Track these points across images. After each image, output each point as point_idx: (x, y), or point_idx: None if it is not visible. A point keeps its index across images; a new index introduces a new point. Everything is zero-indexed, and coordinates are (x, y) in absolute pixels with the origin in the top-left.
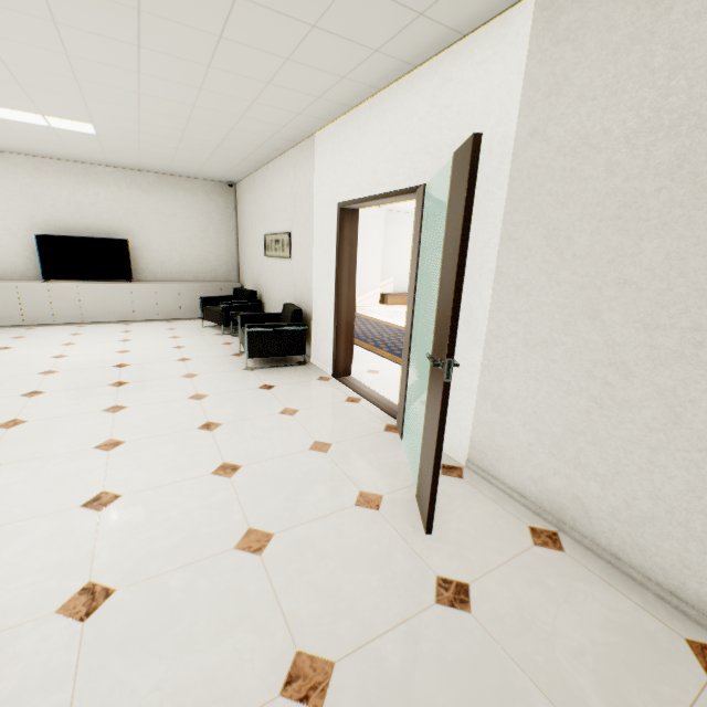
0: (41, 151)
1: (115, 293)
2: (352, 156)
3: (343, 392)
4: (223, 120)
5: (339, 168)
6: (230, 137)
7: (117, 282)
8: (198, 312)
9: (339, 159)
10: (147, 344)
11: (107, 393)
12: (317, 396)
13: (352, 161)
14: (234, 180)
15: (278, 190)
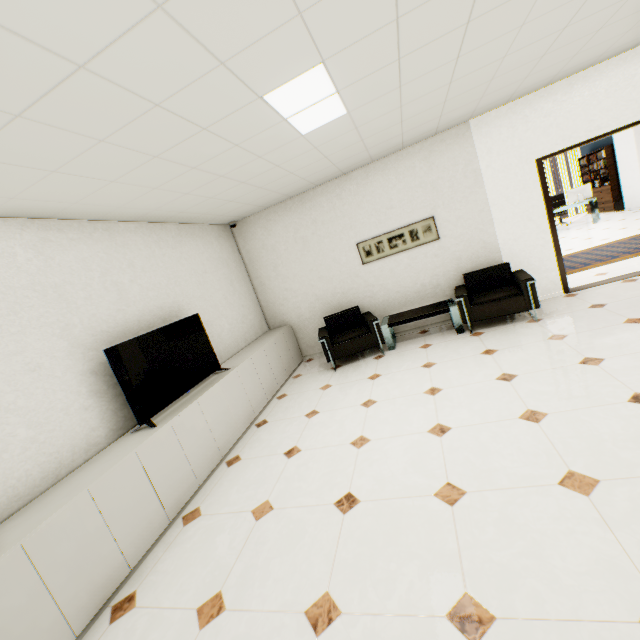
0: (89, 198)
1: (229, 390)
2: (550, 120)
3: (610, 285)
4: (460, 103)
5: (528, 134)
6: (411, 130)
7: (208, 379)
8: (283, 372)
9: (526, 128)
10: (399, 385)
11: (633, 358)
12: (621, 289)
13: (551, 124)
14: (244, 217)
15: (387, 189)
